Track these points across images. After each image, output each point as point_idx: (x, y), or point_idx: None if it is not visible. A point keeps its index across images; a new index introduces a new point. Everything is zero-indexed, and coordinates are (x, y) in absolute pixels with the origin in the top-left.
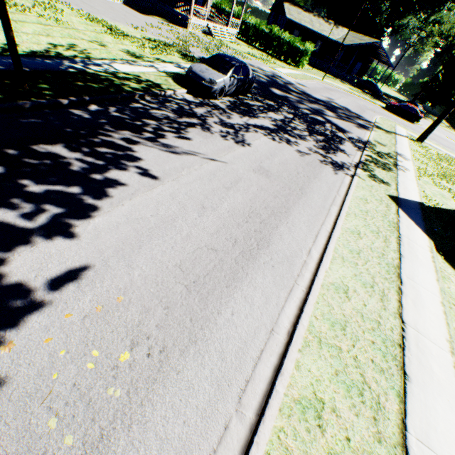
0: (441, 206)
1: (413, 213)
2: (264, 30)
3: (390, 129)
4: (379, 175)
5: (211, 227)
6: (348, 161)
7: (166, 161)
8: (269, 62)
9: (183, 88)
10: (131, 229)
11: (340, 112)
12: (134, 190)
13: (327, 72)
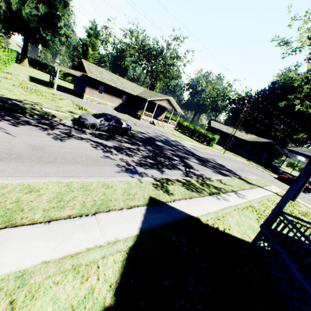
0: (234, 233)
1: (160, 215)
2: (191, 127)
3: (259, 184)
4: (172, 188)
5: None
6: (154, 174)
7: None
8: (185, 139)
9: (72, 121)
10: None
11: (210, 164)
12: None
13: (239, 155)
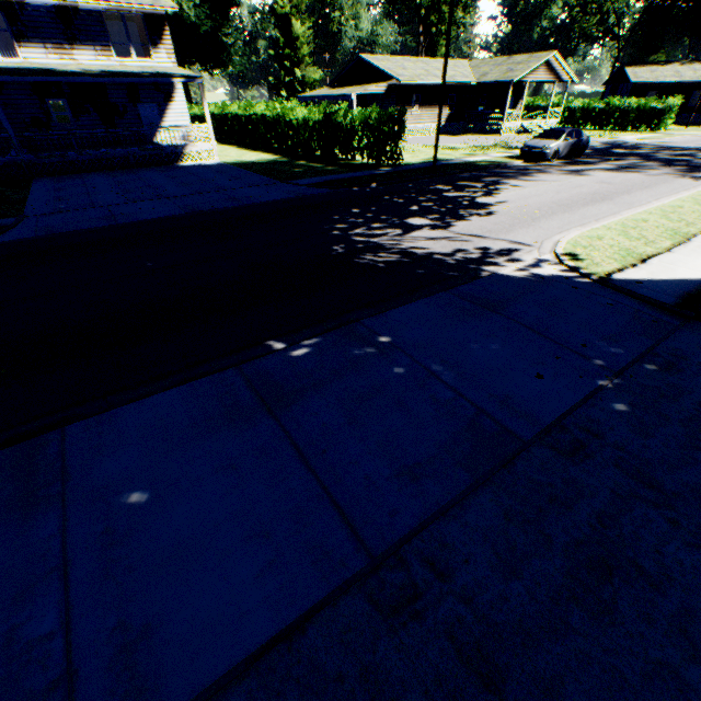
0: None
1: None
2: (596, 107)
3: None
4: None
5: (565, 197)
6: None
7: (525, 183)
8: (608, 135)
9: (518, 161)
10: (519, 197)
11: None
12: (512, 190)
13: None
